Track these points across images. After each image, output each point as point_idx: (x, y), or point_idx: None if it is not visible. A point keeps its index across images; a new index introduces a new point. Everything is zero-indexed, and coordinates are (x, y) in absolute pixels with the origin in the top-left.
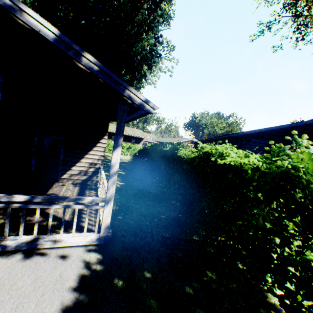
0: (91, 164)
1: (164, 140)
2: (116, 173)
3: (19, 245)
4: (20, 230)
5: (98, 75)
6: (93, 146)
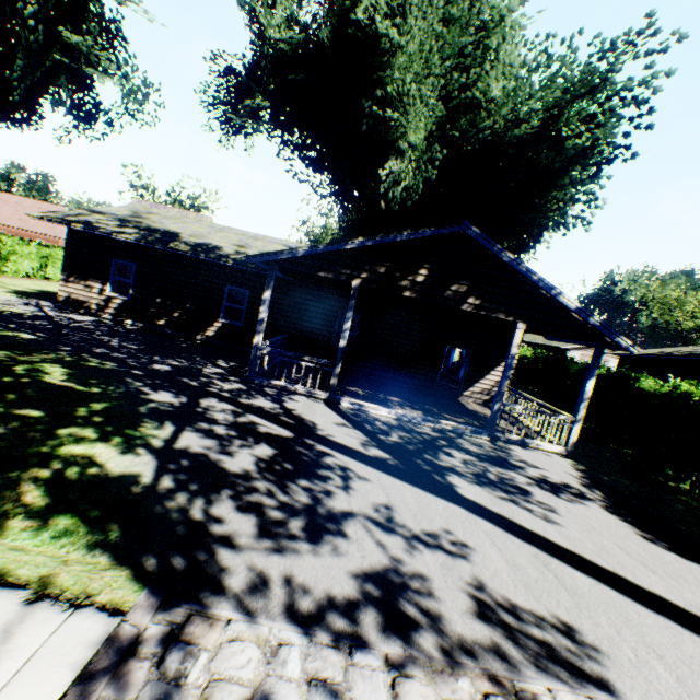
0: (495, 382)
1: (536, 339)
2: (587, 399)
3: (516, 439)
4: (513, 430)
5: (596, 328)
6: (501, 361)
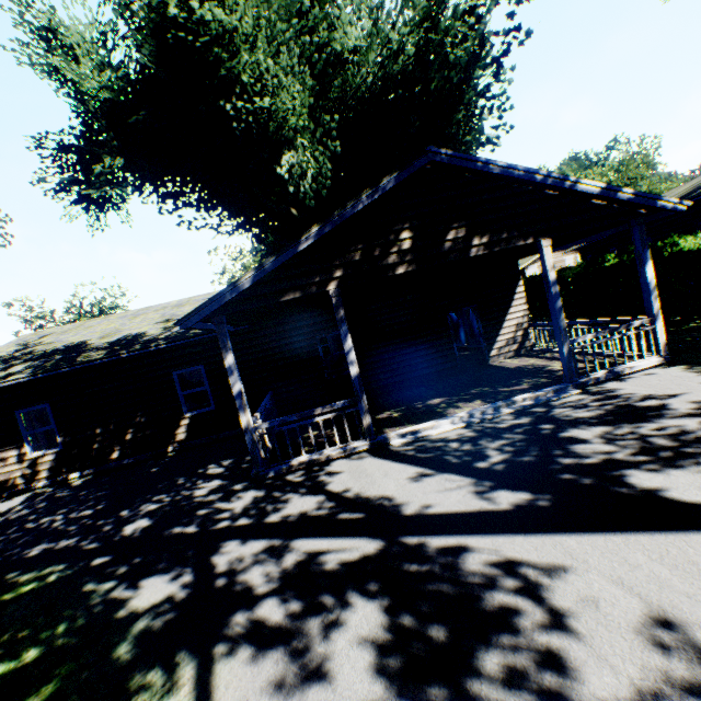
0: (515, 327)
1: None
2: (654, 288)
3: (606, 375)
4: (595, 365)
5: (632, 201)
6: (510, 301)
